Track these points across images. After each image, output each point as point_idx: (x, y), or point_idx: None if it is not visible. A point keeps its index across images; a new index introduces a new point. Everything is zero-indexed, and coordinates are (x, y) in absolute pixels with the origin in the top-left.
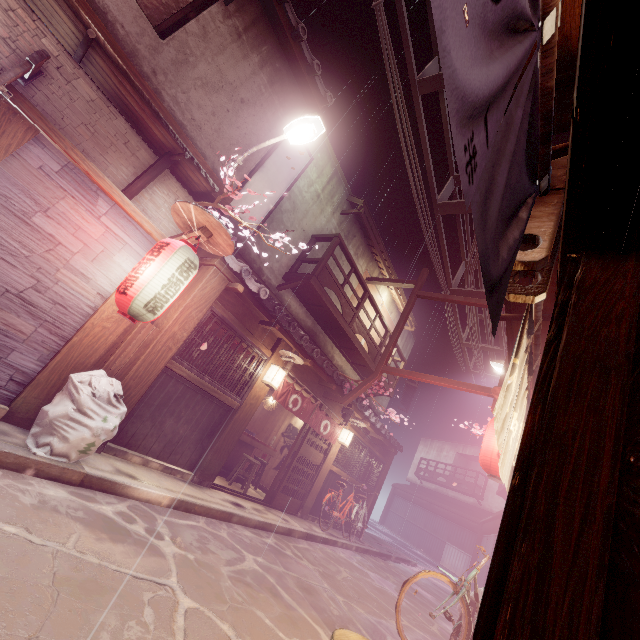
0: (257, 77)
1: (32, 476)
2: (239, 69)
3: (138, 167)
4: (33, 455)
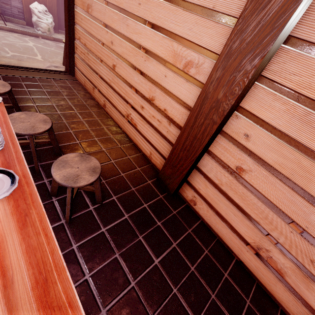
0: None
1: (42, 39)
2: None
3: None
4: (38, 33)
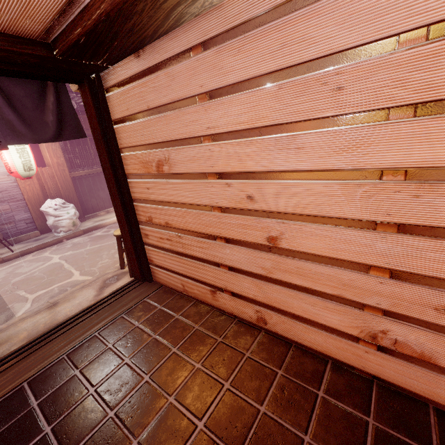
0: None
1: (67, 241)
2: None
3: None
4: (60, 236)
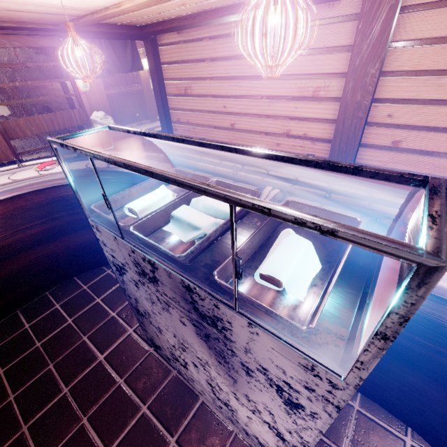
0: None
1: None
2: None
3: None
4: None
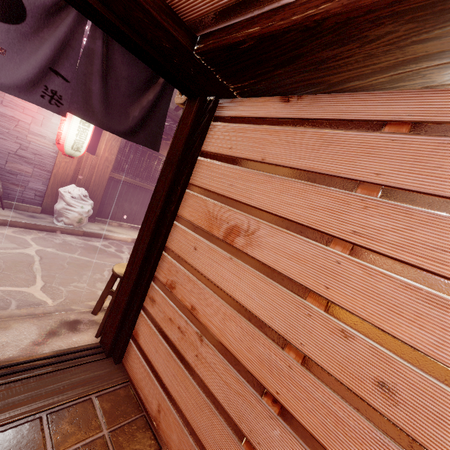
0: None
1: (60, 234)
2: None
3: None
4: (57, 225)
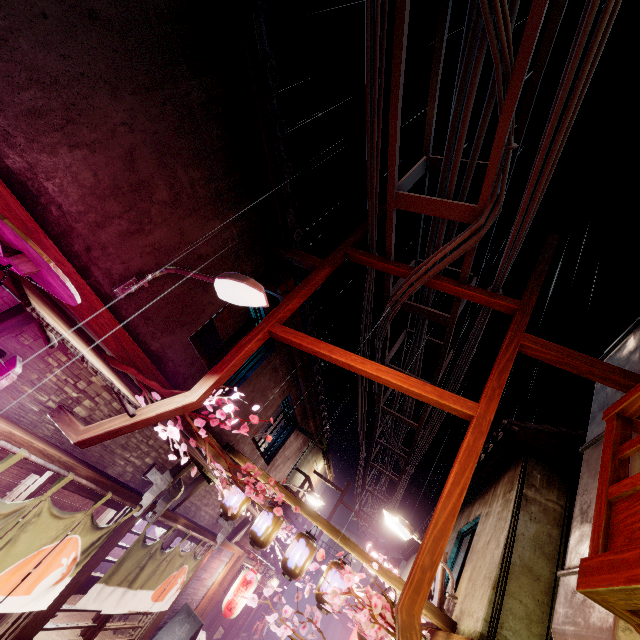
0: (298, 443)
1: None
2: (292, 447)
3: (238, 520)
4: None
